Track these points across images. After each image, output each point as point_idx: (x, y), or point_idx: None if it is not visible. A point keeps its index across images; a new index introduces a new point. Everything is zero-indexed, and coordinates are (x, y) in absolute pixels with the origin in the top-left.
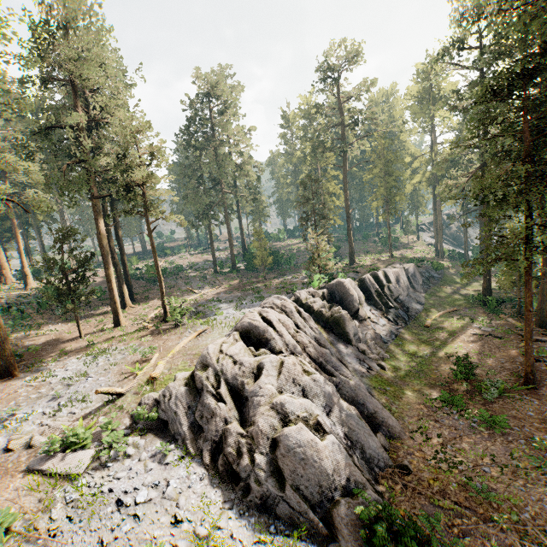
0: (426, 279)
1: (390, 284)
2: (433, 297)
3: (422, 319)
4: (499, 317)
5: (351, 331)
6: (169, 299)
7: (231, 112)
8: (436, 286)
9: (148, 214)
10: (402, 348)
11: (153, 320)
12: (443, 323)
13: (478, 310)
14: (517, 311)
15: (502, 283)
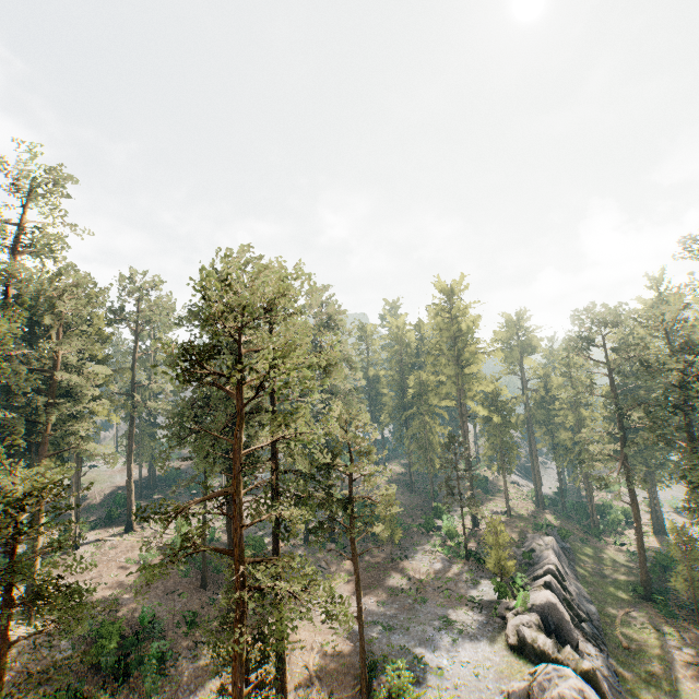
0: (563, 554)
1: (565, 582)
2: (589, 585)
3: (609, 631)
4: (680, 625)
5: (605, 689)
6: (384, 663)
7: (345, 342)
8: (577, 565)
9: (354, 529)
10: (638, 696)
11: (332, 691)
12: (634, 638)
13: (647, 610)
14: (695, 618)
15: (679, 587)
